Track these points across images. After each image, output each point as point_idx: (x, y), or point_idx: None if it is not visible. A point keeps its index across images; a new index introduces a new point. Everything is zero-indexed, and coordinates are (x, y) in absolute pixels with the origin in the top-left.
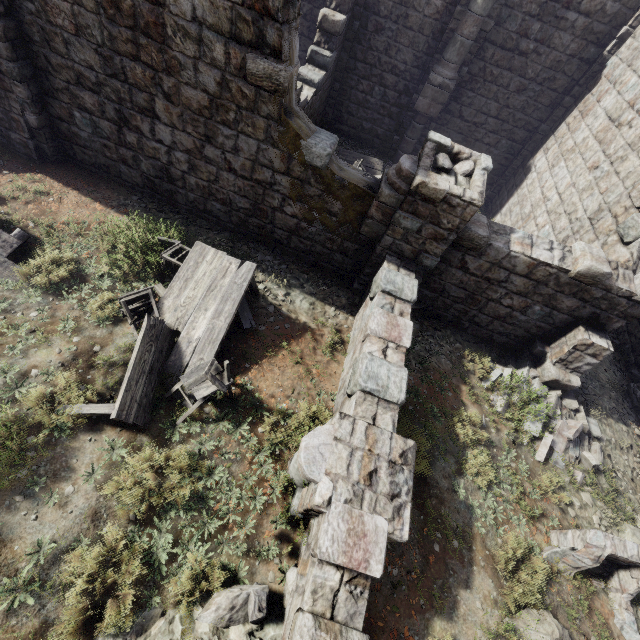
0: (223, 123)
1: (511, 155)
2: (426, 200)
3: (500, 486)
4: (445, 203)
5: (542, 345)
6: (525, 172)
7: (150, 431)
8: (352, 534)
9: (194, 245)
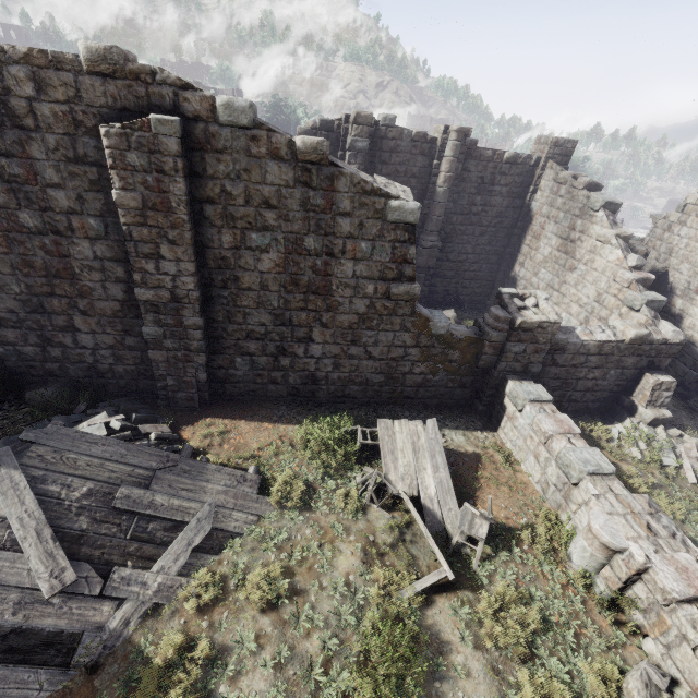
0: (367, 329)
1: (493, 273)
2: (526, 330)
3: (691, 514)
4: (539, 328)
5: (627, 397)
6: (512, 281)
7: (463, 585)
8: (680, 571)
9: (379, 423)
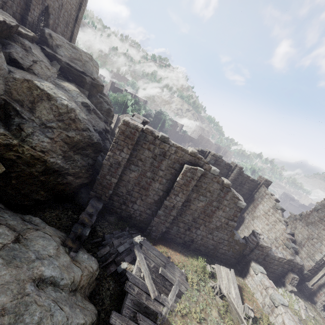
0: (216, 231)
1: None
2: (261, 247)
3: None
4: (265, 247)
5: (283, 279)
6: (242, 218)
7: None
8: None
9: (216, 265)
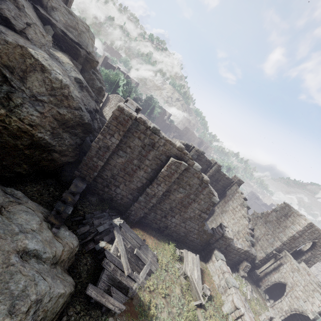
0: (189, 220)
1: None
2: (225, 238)
3: None
4: (228, 239)
5: (238, 266)
6: (213, 211)
7: (202, 307)
8: (249, 317)
9: (184, 250)
